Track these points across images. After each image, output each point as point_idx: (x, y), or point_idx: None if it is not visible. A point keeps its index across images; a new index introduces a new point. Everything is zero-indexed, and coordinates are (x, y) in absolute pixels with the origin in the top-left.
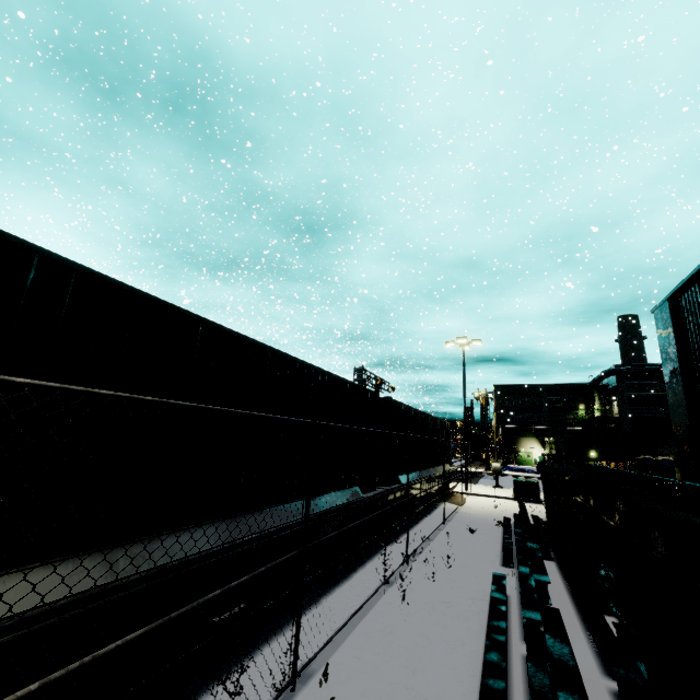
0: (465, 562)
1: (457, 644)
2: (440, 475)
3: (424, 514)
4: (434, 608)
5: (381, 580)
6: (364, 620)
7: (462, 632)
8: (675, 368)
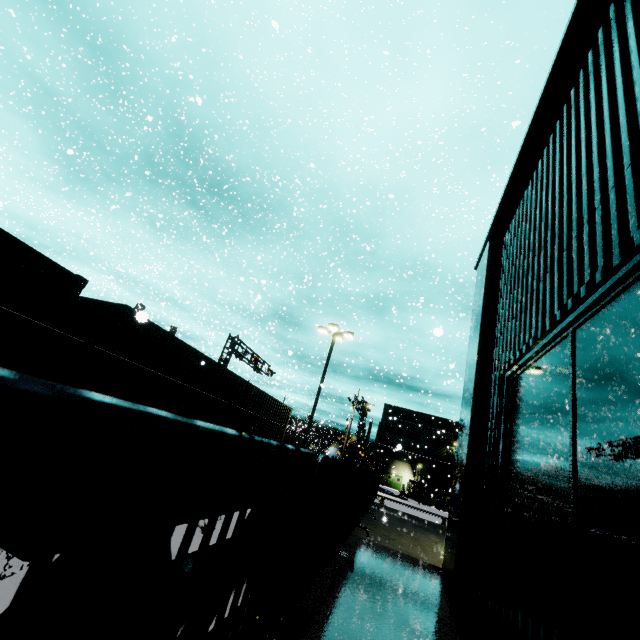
0: None
1: None
2: None
3: None
4: None
5: None
6: None
7: None
8: (477, 329)
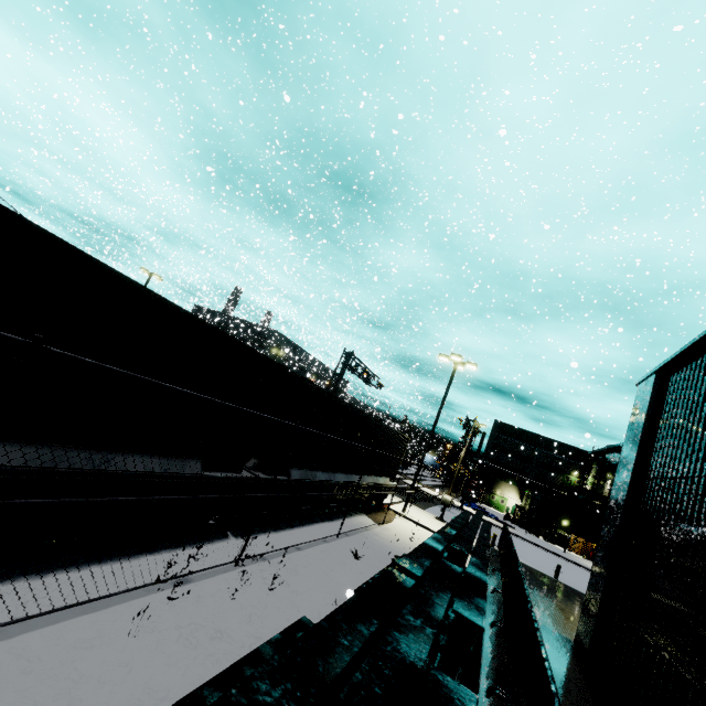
0: (306, 589)
1: (155, 697)
2: (367, 485)
3: (324, 519)
4: (193, 634)
5: (162, 575)
6: (82, 618)
7: (185, 681)
8: (631, 459)
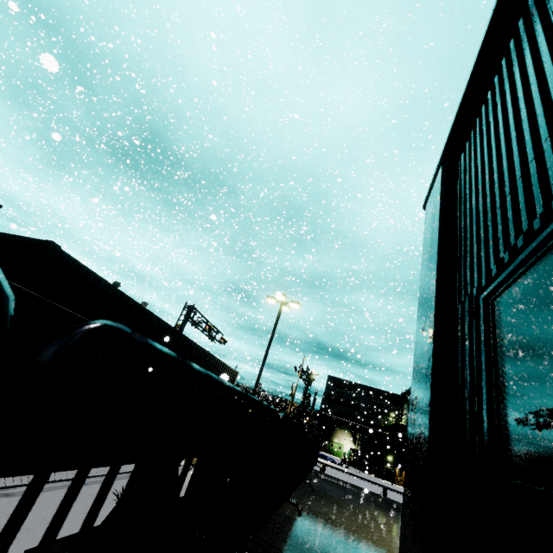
0: None
1: None
2: None
3: None
4: None
5: None
6: None
7: None
8: (433, 258)
